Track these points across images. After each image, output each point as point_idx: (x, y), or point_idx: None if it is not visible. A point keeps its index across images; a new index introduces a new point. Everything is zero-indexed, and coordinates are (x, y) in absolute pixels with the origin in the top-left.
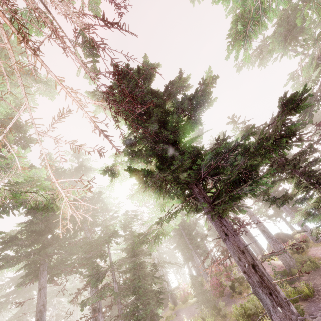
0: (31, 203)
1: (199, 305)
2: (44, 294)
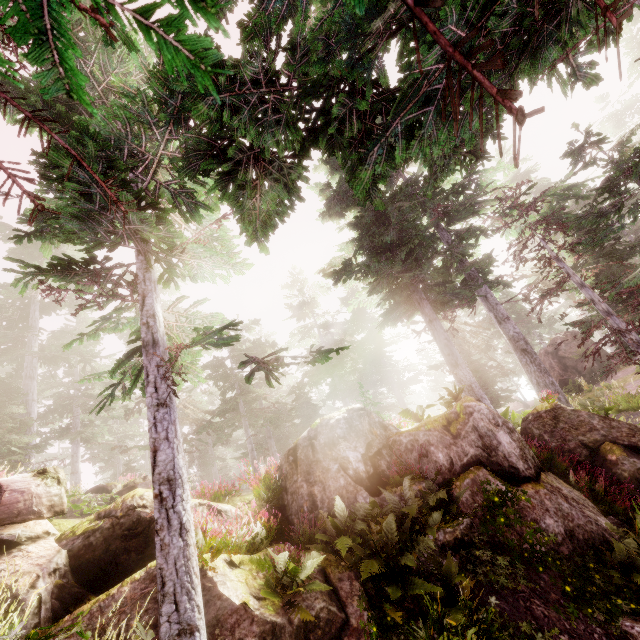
0: None
1: None
2: (440, 327)
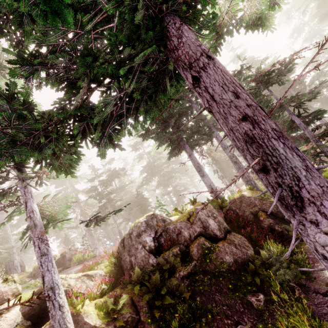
0: (246, 18)
1: None
2: (194, 157)
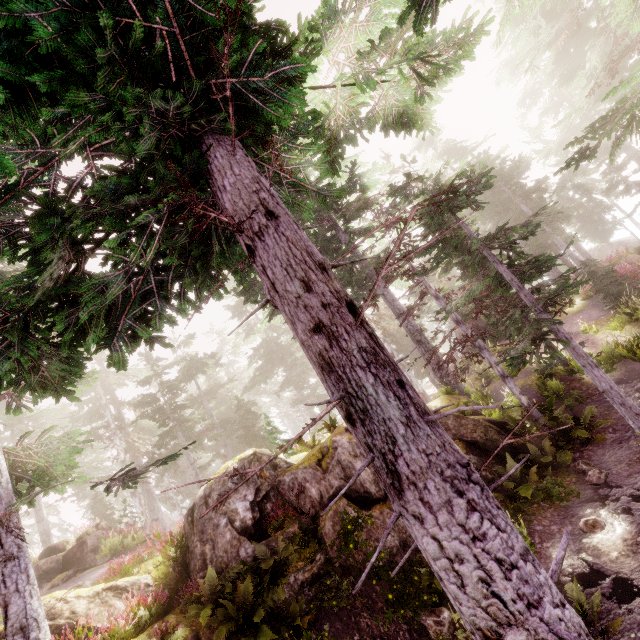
0: (380, 114)
1: (609, 302)
2: None
